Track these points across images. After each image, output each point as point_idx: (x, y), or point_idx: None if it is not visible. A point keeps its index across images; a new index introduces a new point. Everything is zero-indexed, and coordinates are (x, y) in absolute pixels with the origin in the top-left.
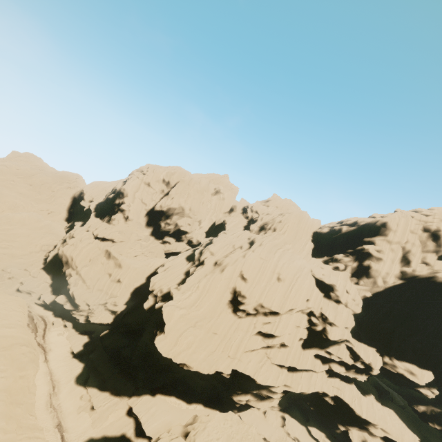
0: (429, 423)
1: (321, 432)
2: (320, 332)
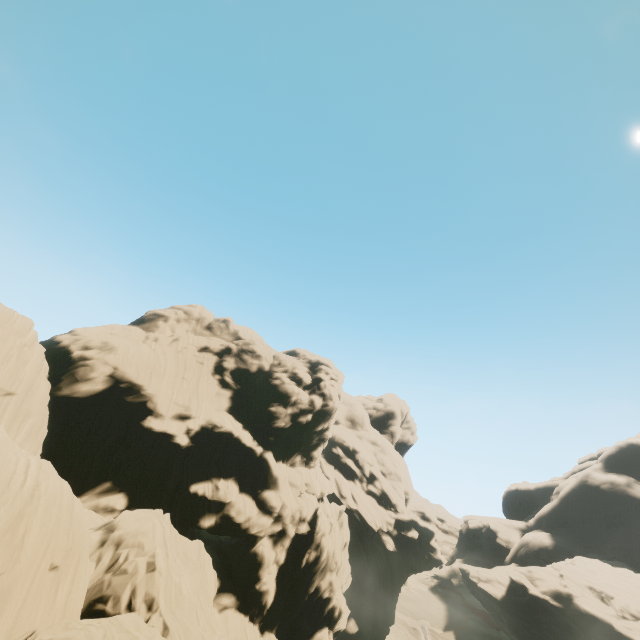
0: None
1: None
2: None
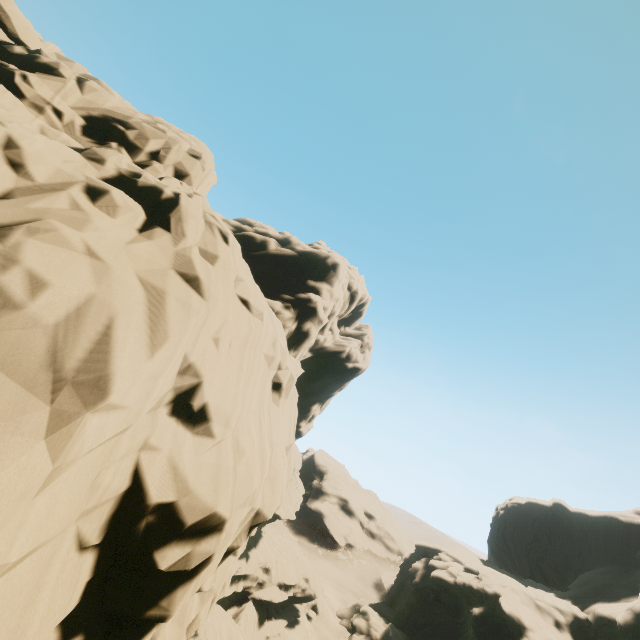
0: None
1: None
2: None
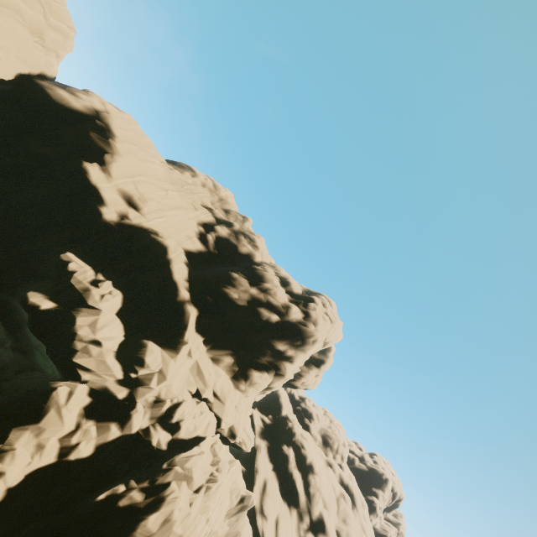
0: None
1: None
2: None
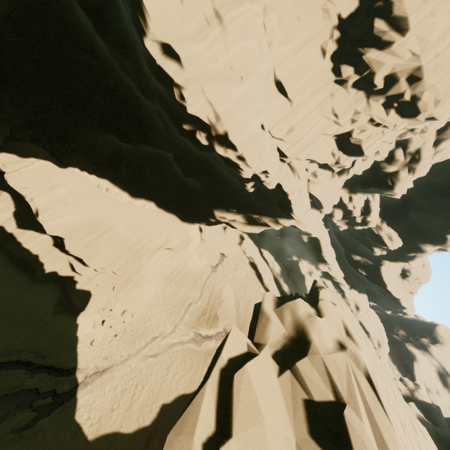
0: (359, 269)
1: (271, 256)
2: (384, 174)
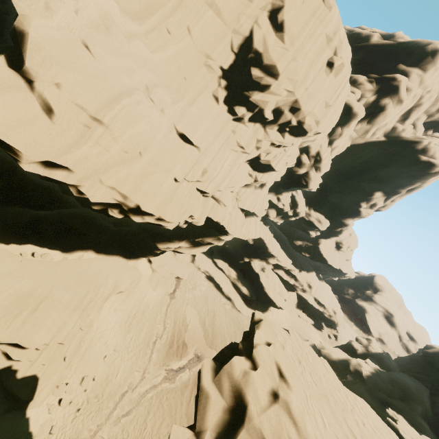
0: (302, 253)
1: (225, 263)
2: (298, 176)
